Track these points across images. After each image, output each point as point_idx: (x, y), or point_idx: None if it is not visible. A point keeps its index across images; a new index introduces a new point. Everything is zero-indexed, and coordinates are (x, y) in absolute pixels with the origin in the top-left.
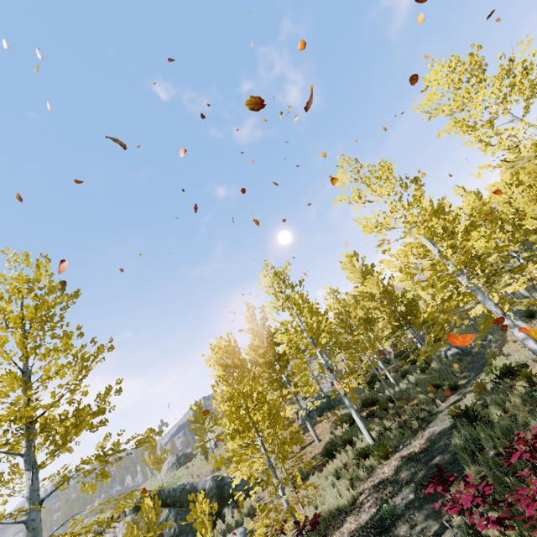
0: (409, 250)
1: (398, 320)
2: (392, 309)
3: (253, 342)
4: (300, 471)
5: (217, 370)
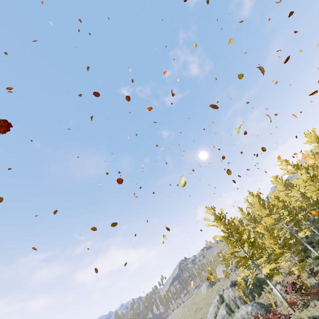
0: (316, 190)
1: (312, 206)
2: (307, 201)
3: (247, 223)
4: (290, 270)
5: (263, 232)
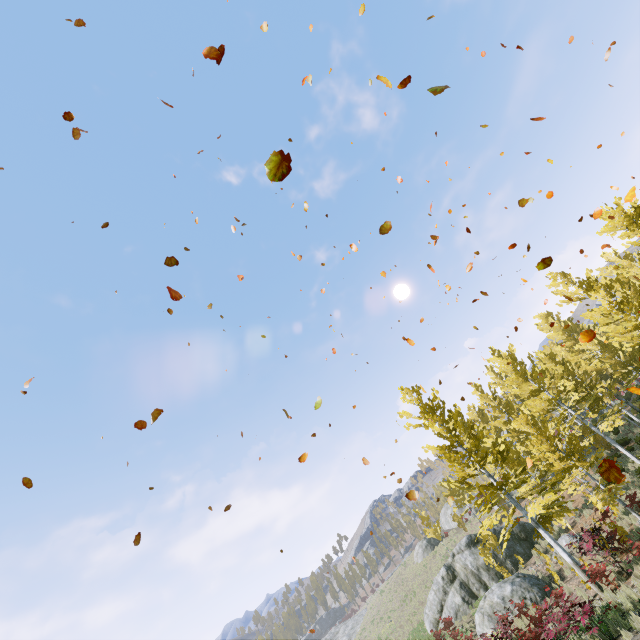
0: (632, 330)
1: (625, 368)
2: (613, 358)
3: (493, 414)
4: (586, 501)
5: (526, 428)
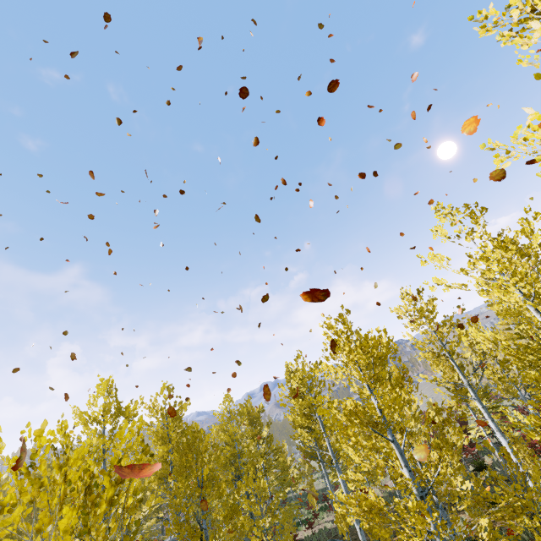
0: None
1: None
2: None
3: None
4: None
5: None
